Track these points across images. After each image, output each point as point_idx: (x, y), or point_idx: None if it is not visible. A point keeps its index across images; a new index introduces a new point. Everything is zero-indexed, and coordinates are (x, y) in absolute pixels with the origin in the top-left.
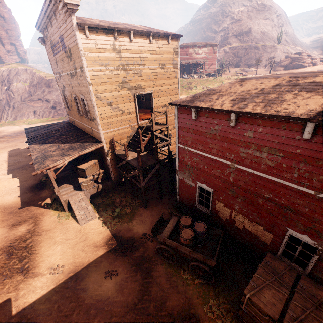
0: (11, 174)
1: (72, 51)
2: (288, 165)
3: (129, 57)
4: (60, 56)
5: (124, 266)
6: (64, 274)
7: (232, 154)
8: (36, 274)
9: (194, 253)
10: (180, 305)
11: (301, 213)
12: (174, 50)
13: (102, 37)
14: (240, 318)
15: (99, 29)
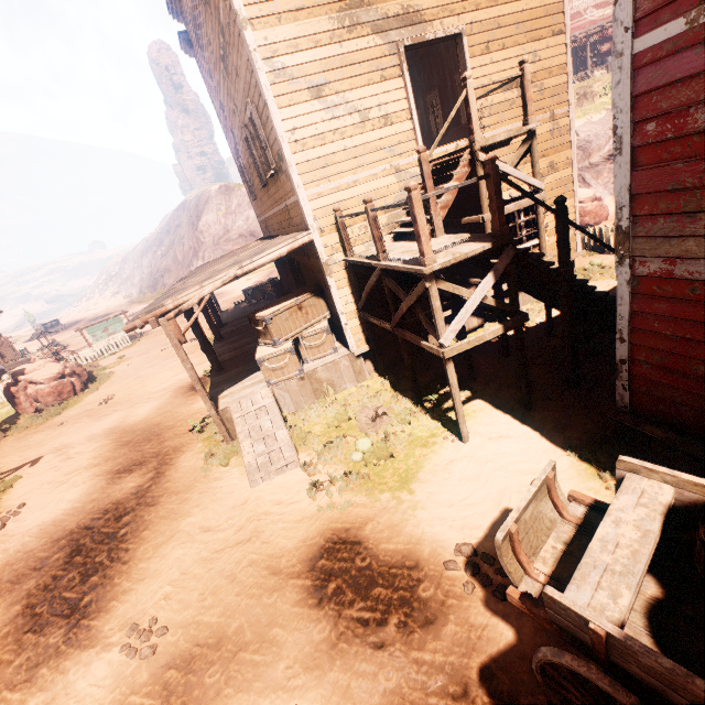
0: (164, 365)
1: None
2: None
3: None
4: (204, 34)
5: None
6: (155, 668)
7: None
8: (92, 639)
9: None
10: None
11: None
12: None
13: None
14: None
15: None
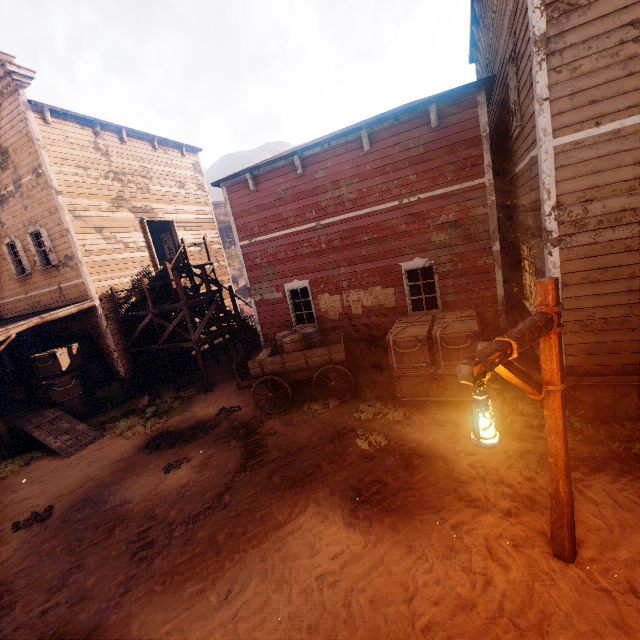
0: None
1: (12, 150)
2: (367, 188)
3: (125, 164)
4: None
5: (200, 448)
6: (59, 514)
7: (313, 210)
8: None
9: (312, 353)
10: (320, 431)
11: (401, 235)
12: (195, 166)
13: (75, 128)
14: (403, 398)
15: (69, 117)
